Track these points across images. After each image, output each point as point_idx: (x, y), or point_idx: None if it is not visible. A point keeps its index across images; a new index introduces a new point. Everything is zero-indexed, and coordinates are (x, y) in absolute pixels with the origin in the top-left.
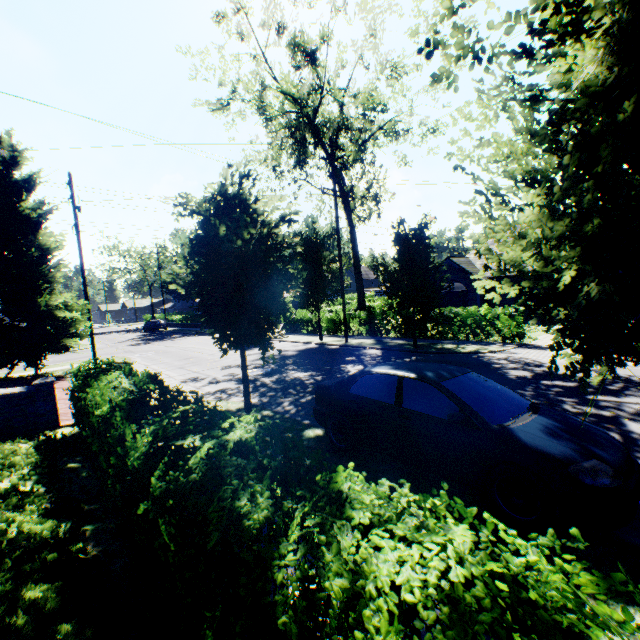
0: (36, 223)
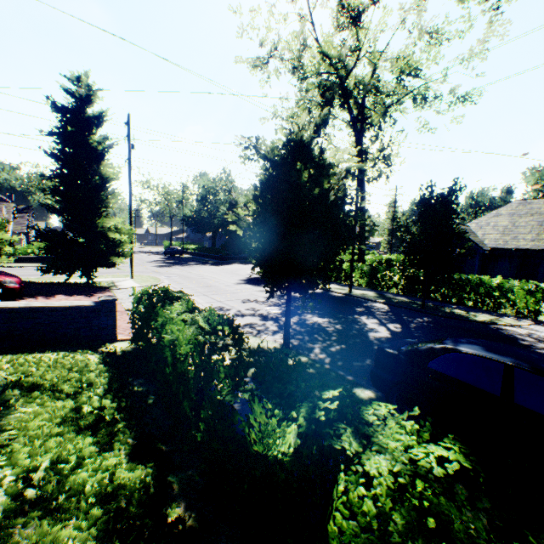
0: (100, 155)
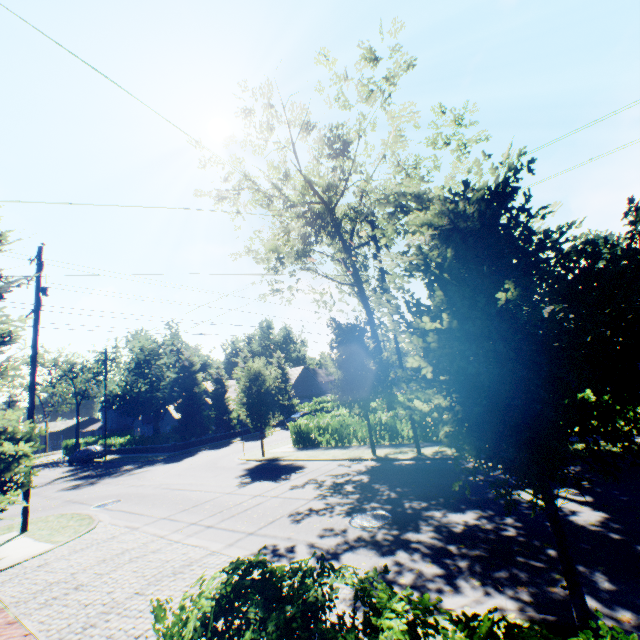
0: None
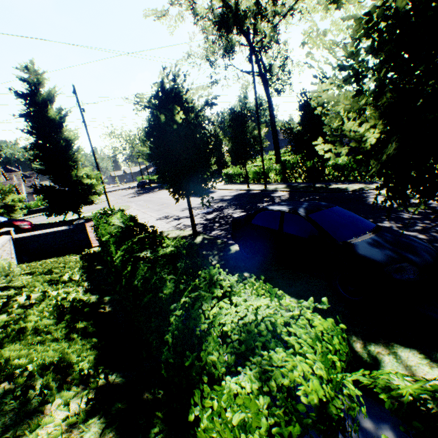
0: (60, 124)
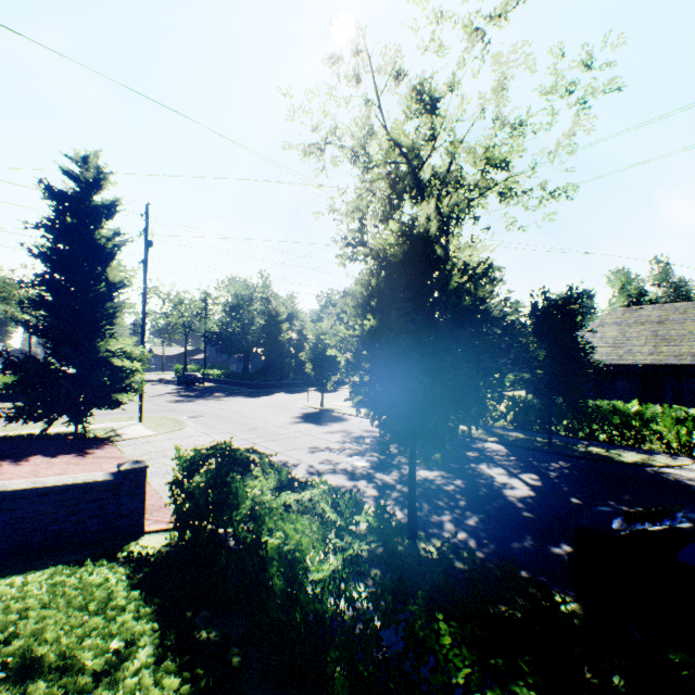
0: (109, 254)
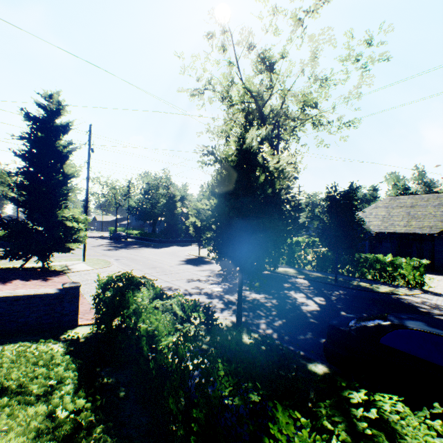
0: (65, 156)
